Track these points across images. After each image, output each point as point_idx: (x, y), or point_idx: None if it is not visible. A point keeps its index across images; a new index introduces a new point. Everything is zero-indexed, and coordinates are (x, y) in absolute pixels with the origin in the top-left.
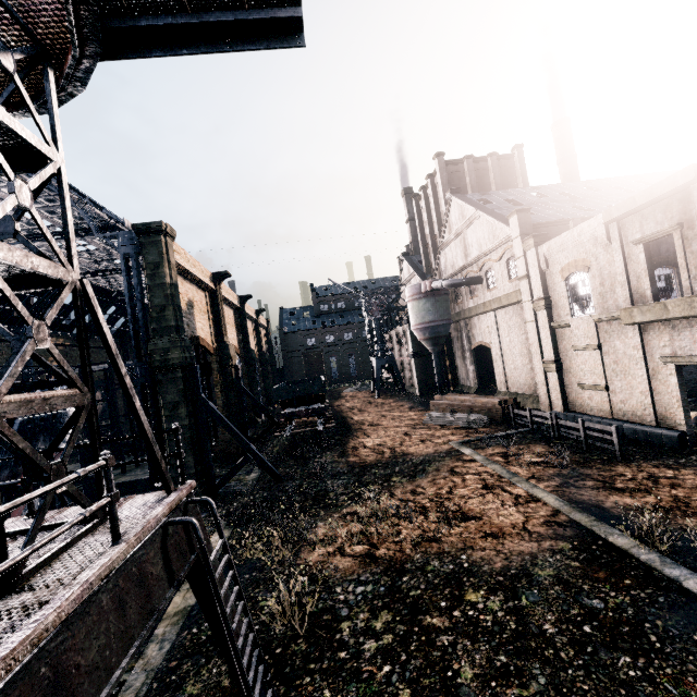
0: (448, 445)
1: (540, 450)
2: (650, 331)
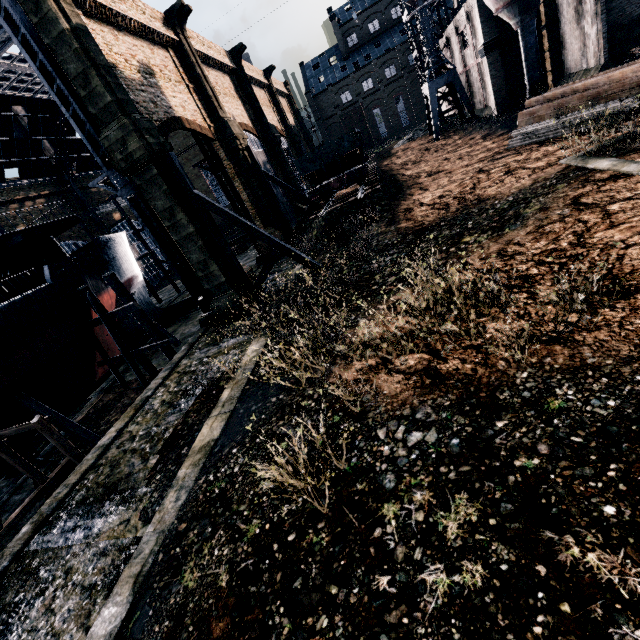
0: (558, 167)
1: None
2: None
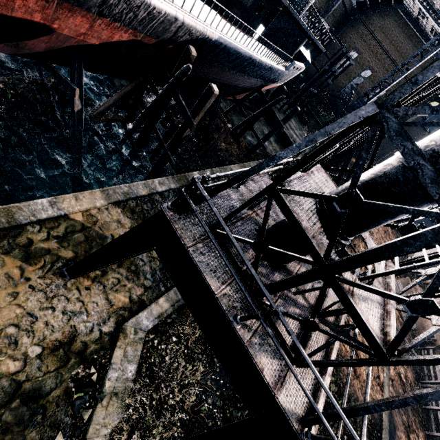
0: None
1: (409, 376)
2: None
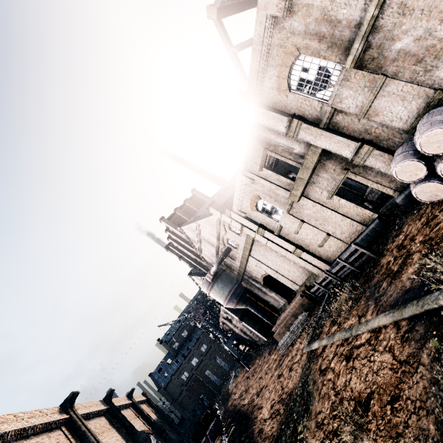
0: (304, 354)
1: (344, 297)
2: (309, 193)
